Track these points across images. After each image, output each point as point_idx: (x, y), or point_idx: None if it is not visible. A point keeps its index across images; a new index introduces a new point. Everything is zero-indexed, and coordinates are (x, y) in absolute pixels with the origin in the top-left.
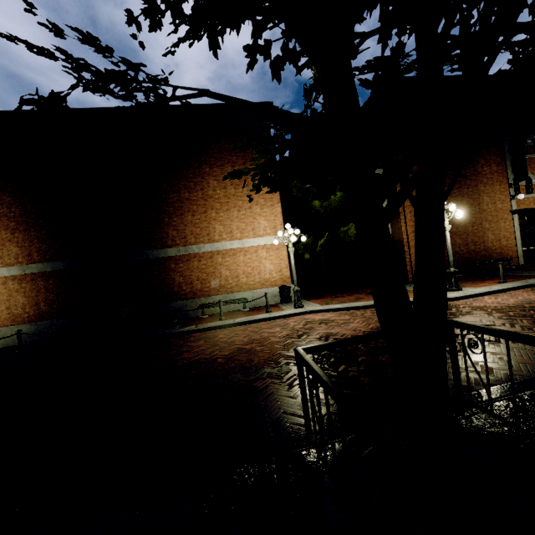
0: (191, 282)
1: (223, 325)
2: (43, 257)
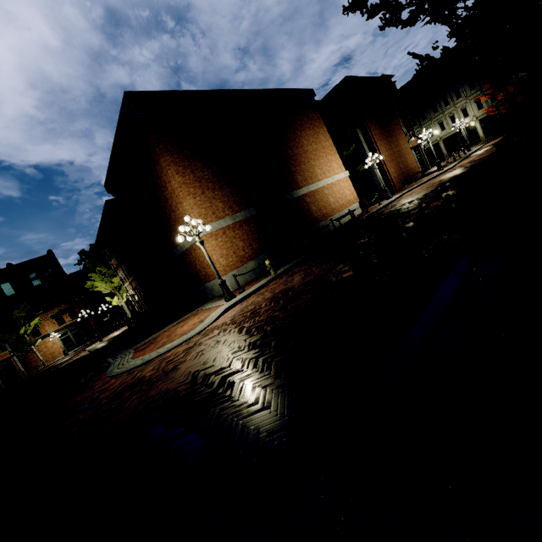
0: (321, 209)
1: (383, 206)
2: (239, 207)
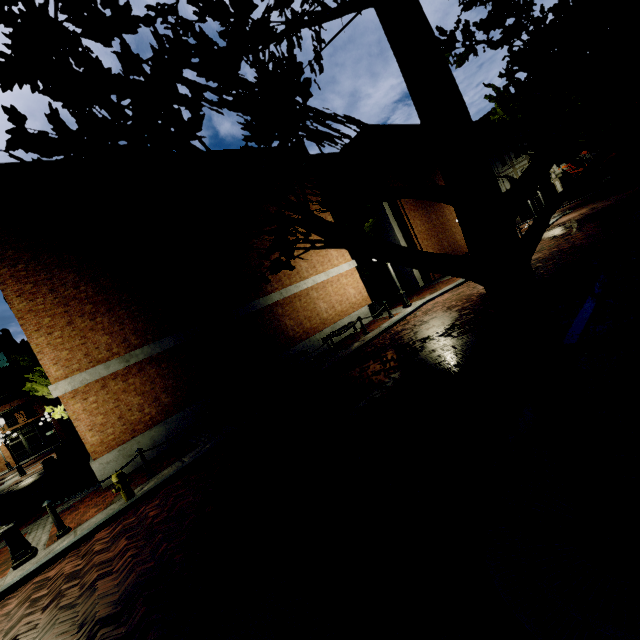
0: (301, 323)
1: (385, 329)
2: (143, 338)
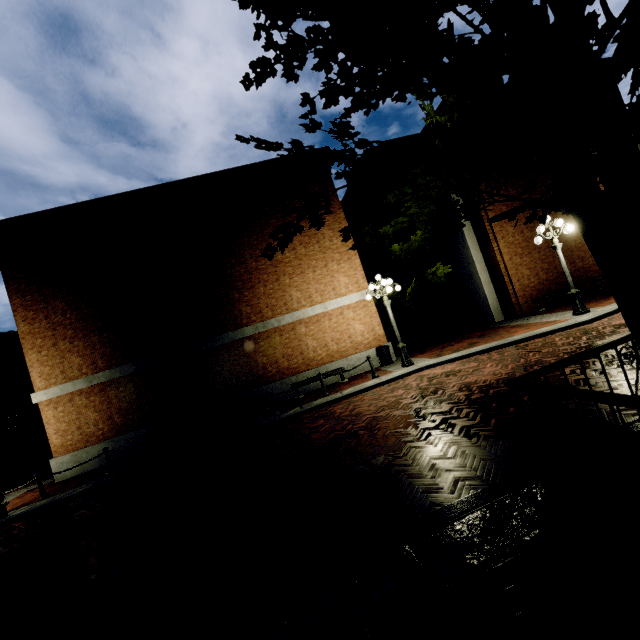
0: (277, 361)
1: (333, 400)
2: (108, 362)
